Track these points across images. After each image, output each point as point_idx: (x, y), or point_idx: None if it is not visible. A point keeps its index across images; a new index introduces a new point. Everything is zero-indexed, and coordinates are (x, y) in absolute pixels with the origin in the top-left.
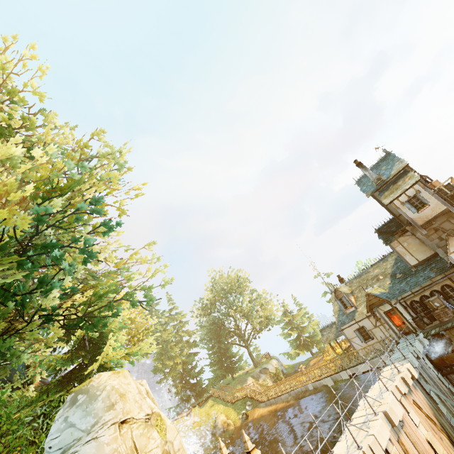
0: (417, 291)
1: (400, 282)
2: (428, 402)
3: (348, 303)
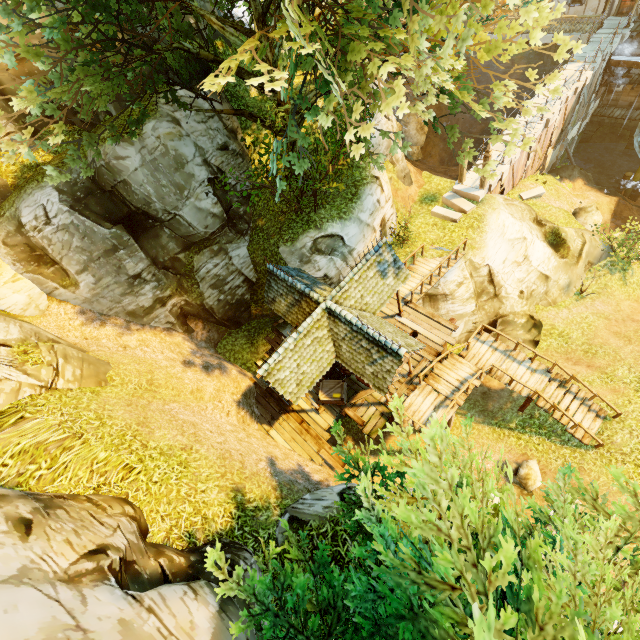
0: None
1: None
2: (573, 104)
3: None
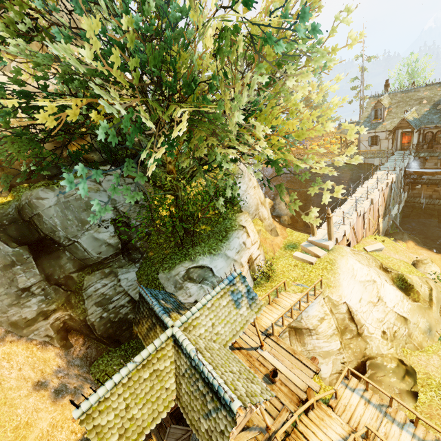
0: (440, 127)
1: (435, 114)
2: (388, 192)
3: (380, 116)
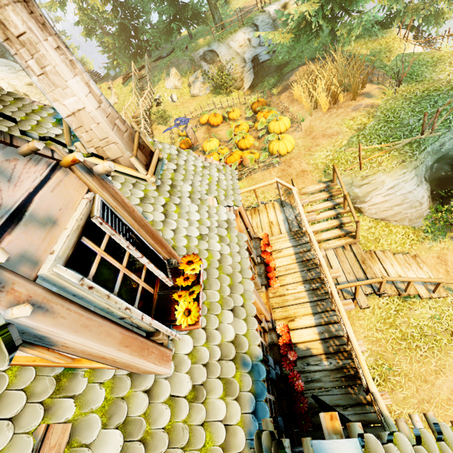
0: None
1: None
2: None
3: None
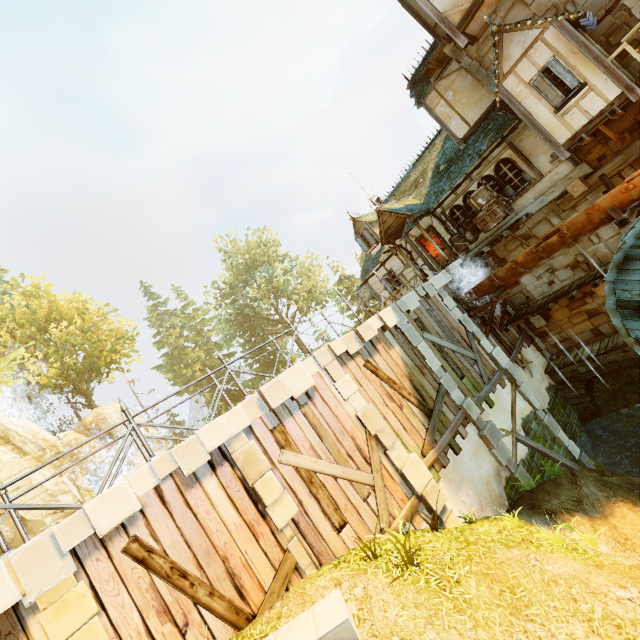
0: (458, 186)
1: (441, 179)
2: (406, 359)
3: (372, 239)
